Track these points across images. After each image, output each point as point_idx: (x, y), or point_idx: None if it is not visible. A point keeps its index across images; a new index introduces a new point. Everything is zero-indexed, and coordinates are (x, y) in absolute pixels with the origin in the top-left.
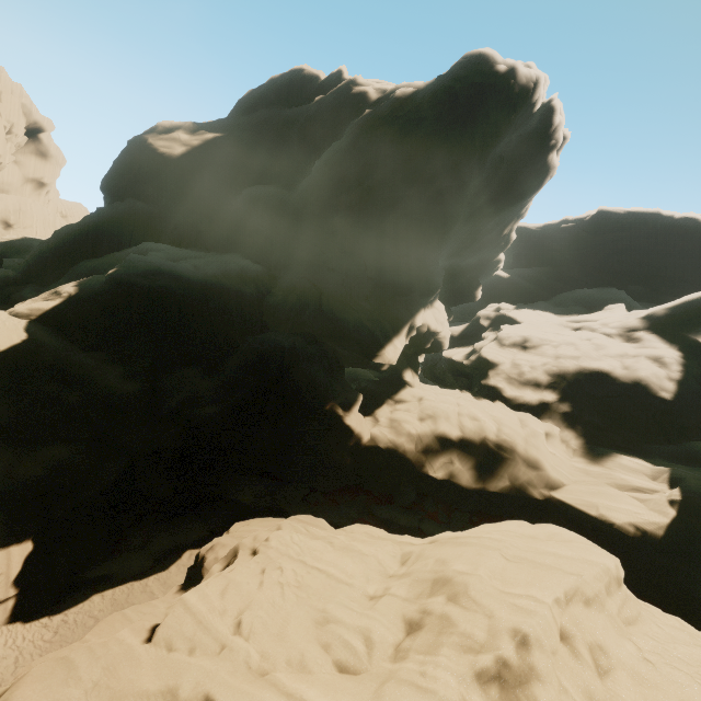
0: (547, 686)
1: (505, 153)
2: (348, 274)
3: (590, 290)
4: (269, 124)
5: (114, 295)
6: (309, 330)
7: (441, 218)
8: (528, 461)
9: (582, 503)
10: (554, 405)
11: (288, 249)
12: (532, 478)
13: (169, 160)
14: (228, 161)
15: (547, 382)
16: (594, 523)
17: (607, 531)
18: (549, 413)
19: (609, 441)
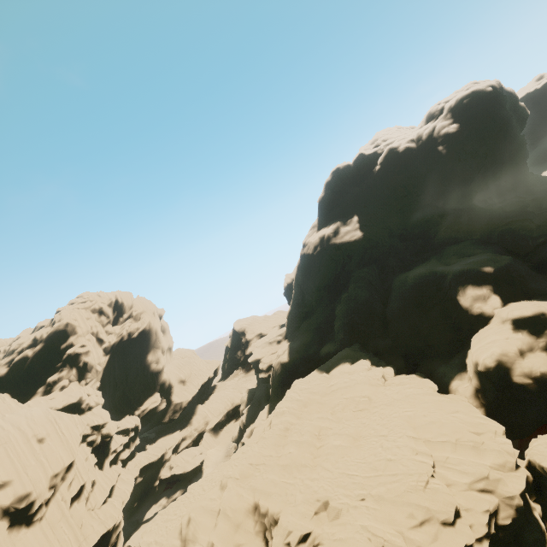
0: None
1: None
2: (525, 205)
3: (546, 144)
4: (362, 196)
5: (500, 276)
6: (543, 238)
7: (524, 156)
8: None
9: None
10: None
11: (470, 224)
12: None
13: (360, 240)
14: (378, 221)
15: None
16: None
17: None
18: None
19: None
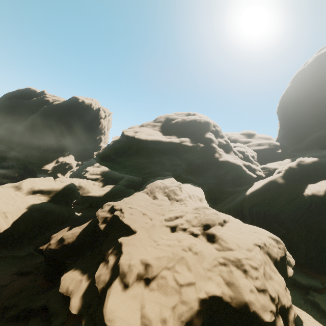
0: (27, 182)
1: (89, 119)
2: (37, 148)
3: None
4: (15, 104)
5: None
6: (22, 162)
7: (67, 134)
8: (85, 188)
9: (93, 193)
10: (100, 178)
11: (18, 141)
12: (85, 191)
13: None
14: None
15: (99, 173)
16: (93, 196)
17: (95, 197)
18: (98, 180)
19: (109, 184)
